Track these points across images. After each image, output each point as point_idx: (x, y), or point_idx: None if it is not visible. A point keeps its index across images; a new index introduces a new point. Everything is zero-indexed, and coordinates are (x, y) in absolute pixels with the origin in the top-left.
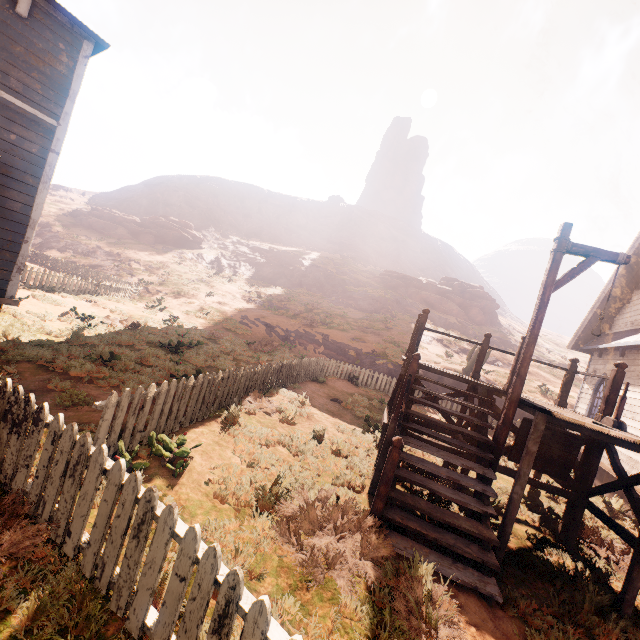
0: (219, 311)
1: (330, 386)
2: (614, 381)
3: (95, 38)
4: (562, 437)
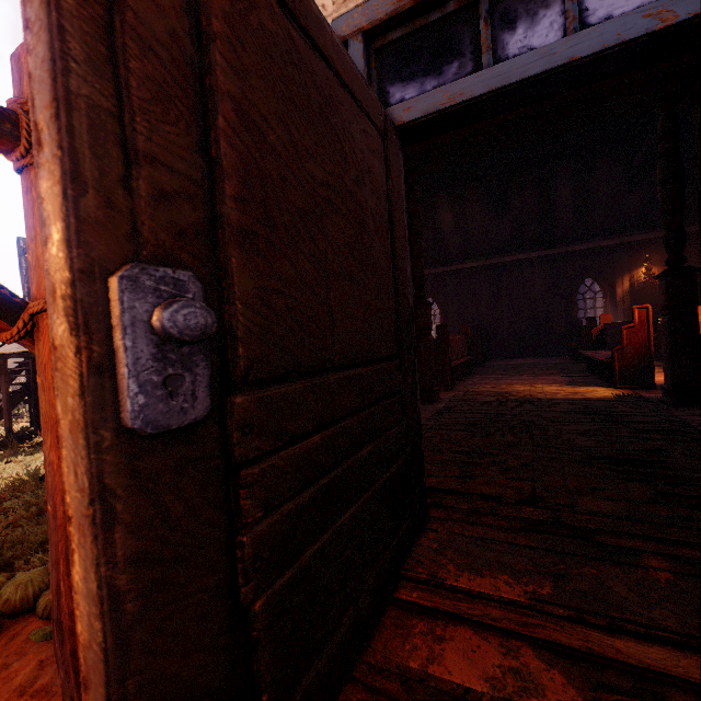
0: None
1: None
2: None
3: None
4: None
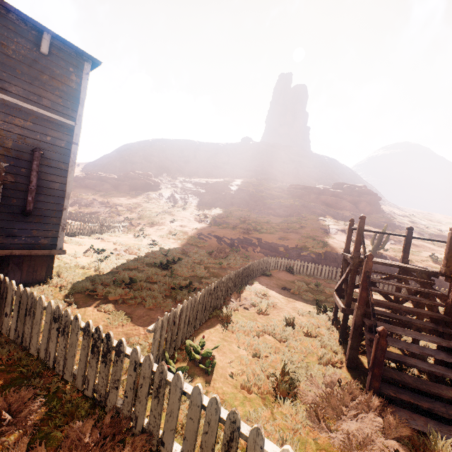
0: (182, 232)
1: (275, 277)
2: None
3: (92, 59)
4: None
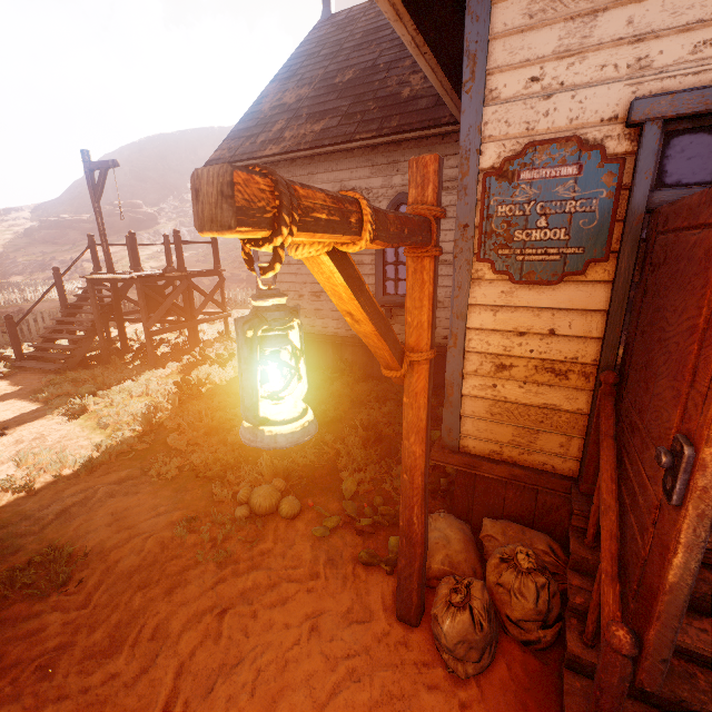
0: None
1: None
2: (174, 243)
3: None
4: (155, 289)
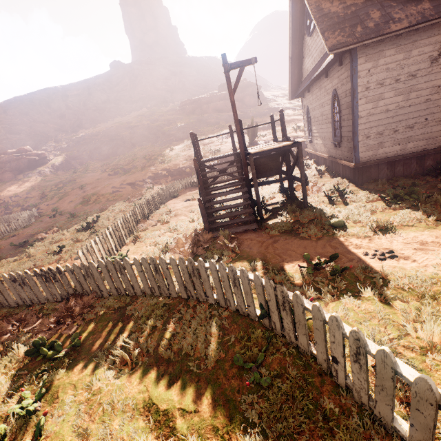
0: (95, 194)
1: (182, 195)
2: (281, 120)
3: None
4: (271, 157)
